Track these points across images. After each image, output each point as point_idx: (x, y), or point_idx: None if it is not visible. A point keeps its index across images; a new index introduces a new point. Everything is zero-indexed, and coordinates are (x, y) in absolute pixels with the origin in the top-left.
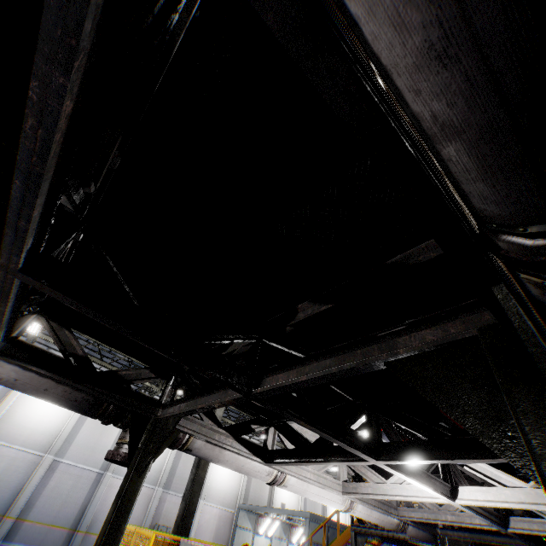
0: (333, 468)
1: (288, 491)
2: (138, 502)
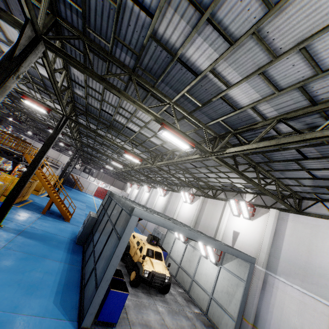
0: (136, 161)
1: (246, 221)
2: None
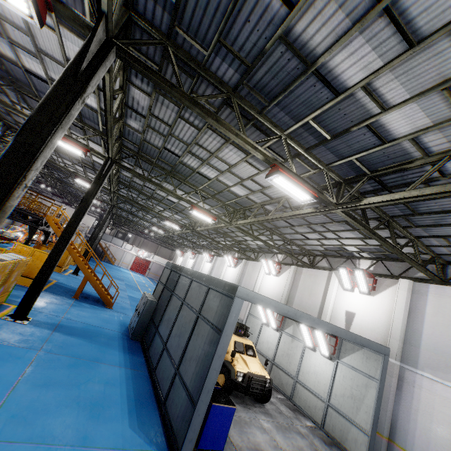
0: (207, 220)
1: (363, 297)
2: None
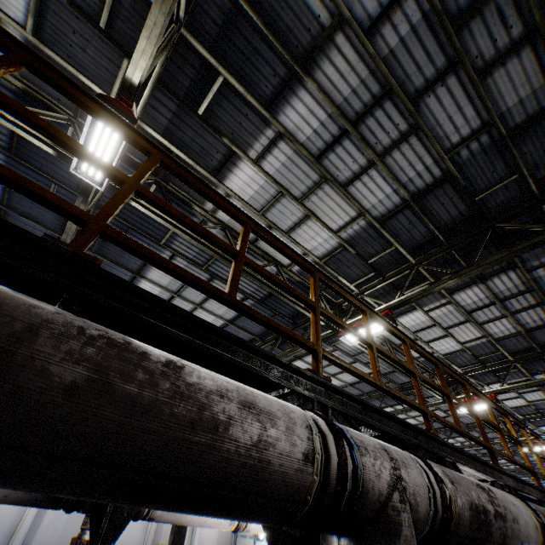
0: None
1: None
2: (137, 526)
